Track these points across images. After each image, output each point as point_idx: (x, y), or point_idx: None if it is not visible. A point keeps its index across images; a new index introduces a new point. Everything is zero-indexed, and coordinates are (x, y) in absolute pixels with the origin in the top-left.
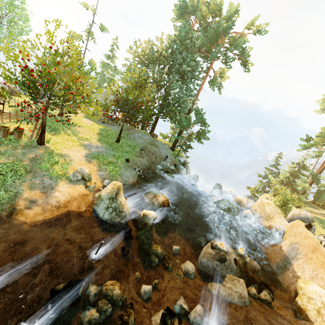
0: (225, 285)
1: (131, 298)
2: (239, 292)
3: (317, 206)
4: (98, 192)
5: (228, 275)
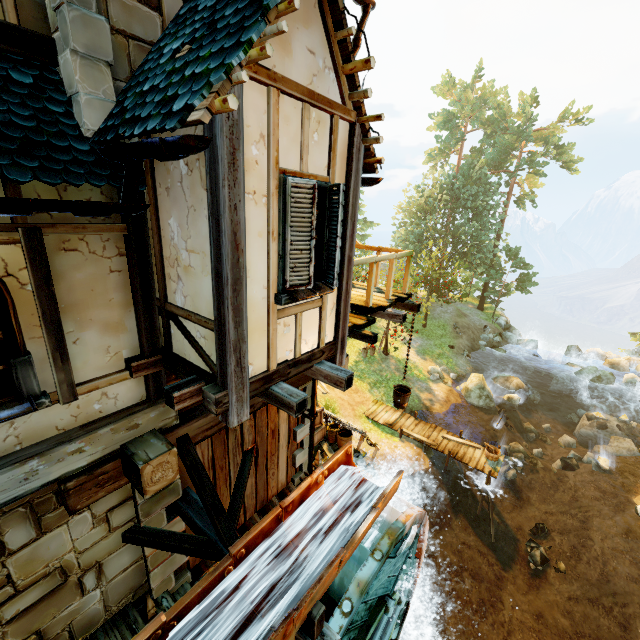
0: (611, 445)
1: (530, 455)
2: (626, 447)
3: None
4: (455, 386)
5: (612, 437)
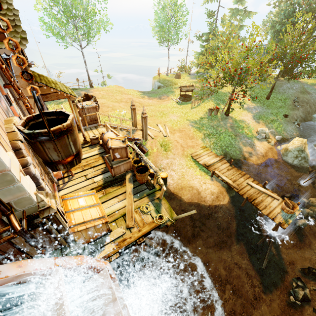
0: None
1: None
2: None
3: None
4: (276, 146)
5: None
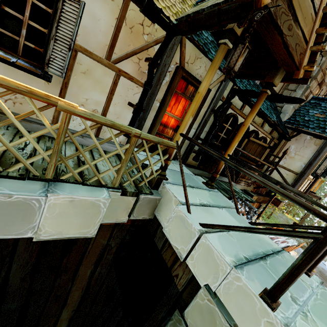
0: None
1: None
2: None
3: None
4: None
5: None
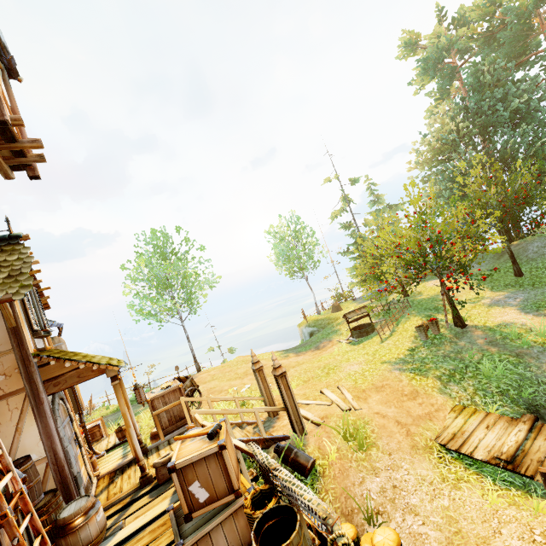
0: None
1: None
2: None
3: None
4: None
5: None
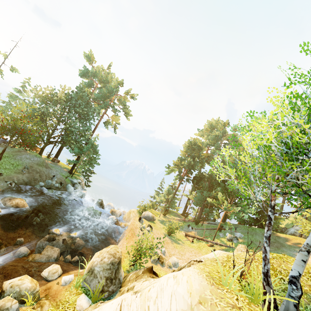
0: (42, 253)
1: None
2: (48, 254)
3: (183, 216)
4: None
5: (47, 246)
